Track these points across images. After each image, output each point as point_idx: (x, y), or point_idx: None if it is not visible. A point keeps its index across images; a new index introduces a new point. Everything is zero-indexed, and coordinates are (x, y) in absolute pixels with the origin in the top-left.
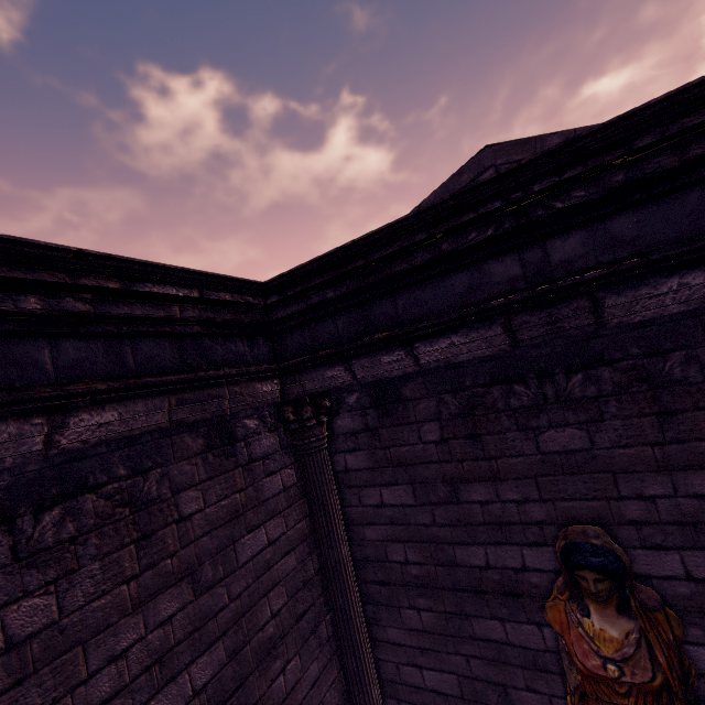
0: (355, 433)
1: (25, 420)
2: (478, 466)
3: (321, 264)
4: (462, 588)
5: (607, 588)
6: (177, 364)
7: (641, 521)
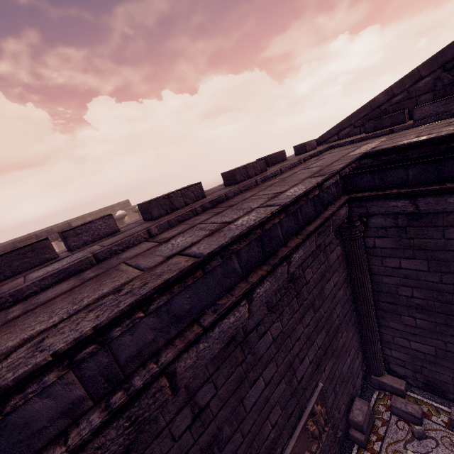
0: (385, 228)
1: (281, 265)
2: None
3: (425, 143)
4: (452, 314)
5: None
6: (314, 213)
7: None
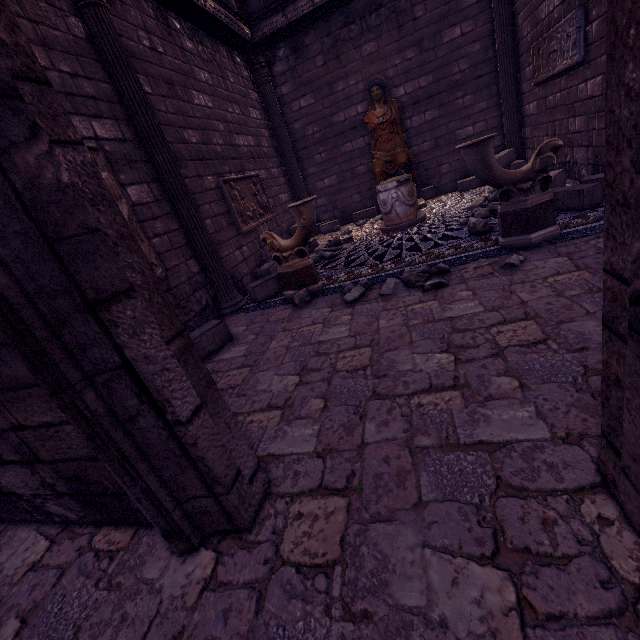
0: (284, 73)
1: None
2: (340, 72)
3: None
4: (336, 135)
5: (380, 93)
6: None
7: (393, 77)
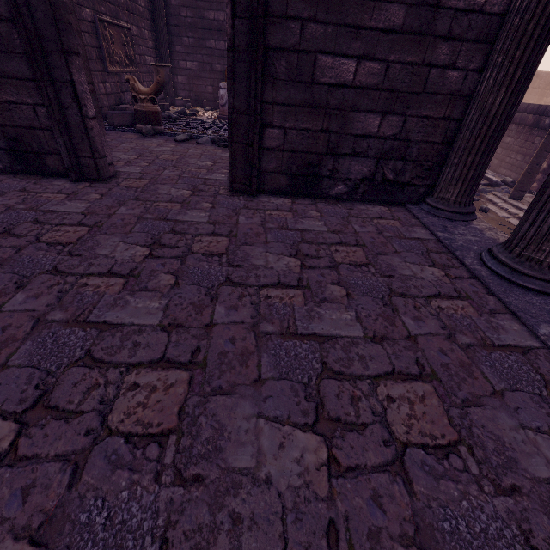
0: None
1: None
2: None
3: None
4: (205, 28)
5: None
6: None
7: None
